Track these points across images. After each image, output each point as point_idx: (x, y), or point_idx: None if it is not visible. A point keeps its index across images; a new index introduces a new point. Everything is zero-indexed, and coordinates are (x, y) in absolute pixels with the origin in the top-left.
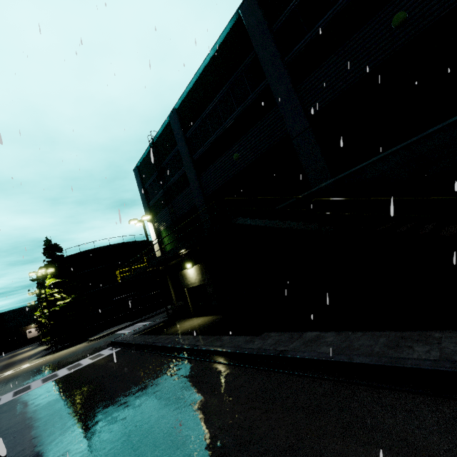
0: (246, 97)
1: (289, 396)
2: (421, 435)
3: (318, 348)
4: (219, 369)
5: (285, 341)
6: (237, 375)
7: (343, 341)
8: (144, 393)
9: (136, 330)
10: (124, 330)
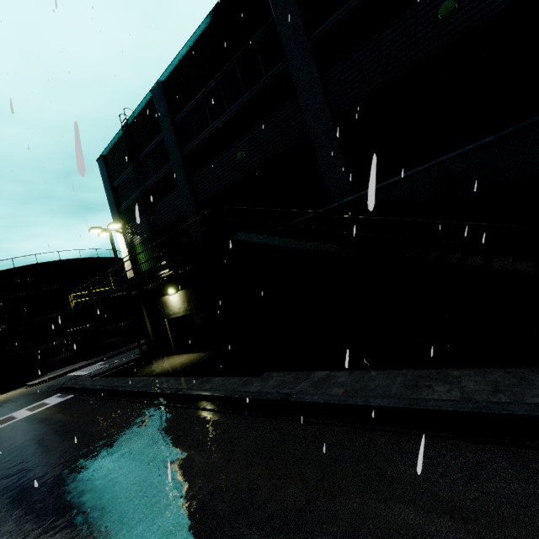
0: (258, 79)
1: (296, 448)
2: (446, 484)
3: (329, 389)
4: (209, 418)
5: (291, 382)
6: (232, 424)
7: (357, 381)
8: (107, 453)
9: (97, 371)
10: (80, 372)
